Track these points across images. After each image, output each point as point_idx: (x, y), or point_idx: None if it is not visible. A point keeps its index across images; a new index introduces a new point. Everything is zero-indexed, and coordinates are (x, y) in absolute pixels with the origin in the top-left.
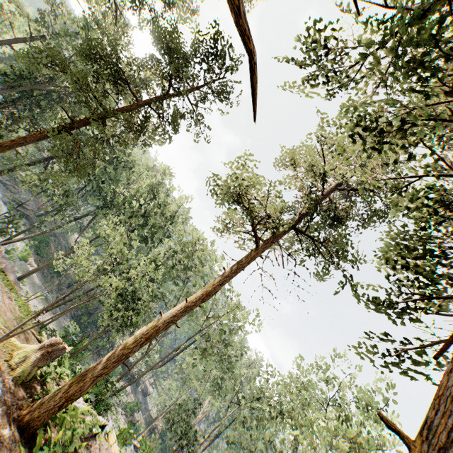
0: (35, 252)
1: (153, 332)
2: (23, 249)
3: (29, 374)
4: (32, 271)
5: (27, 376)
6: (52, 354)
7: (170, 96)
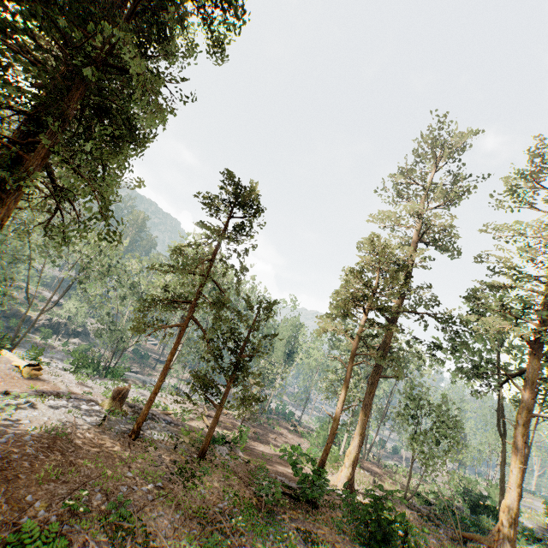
0: None
1: None
2: None
3: None
4: None
5: None
6: None
7: None
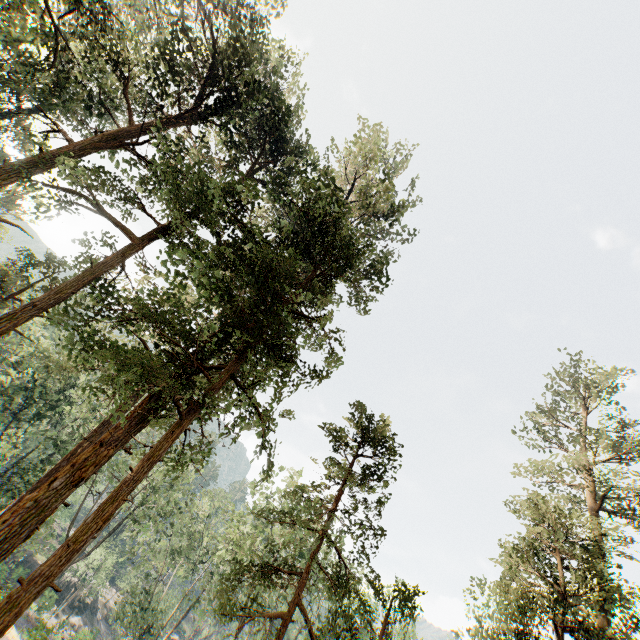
0: None
1: None
2: None
3: None
4: None
5: None
6: None
7: None
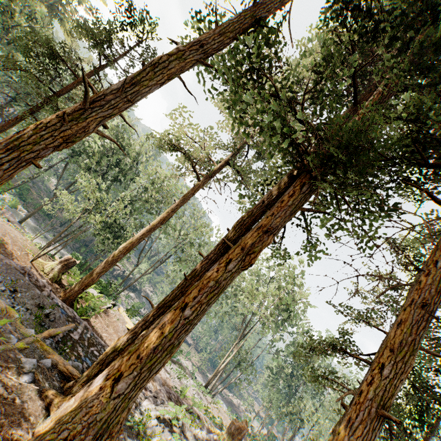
0: (20, 199)
1: (131, 245)
2: (9, 198)
3: (58, 277)
4: (28, 216)
5: (57, 278)
6: (68, 266)
7: (103, 68)
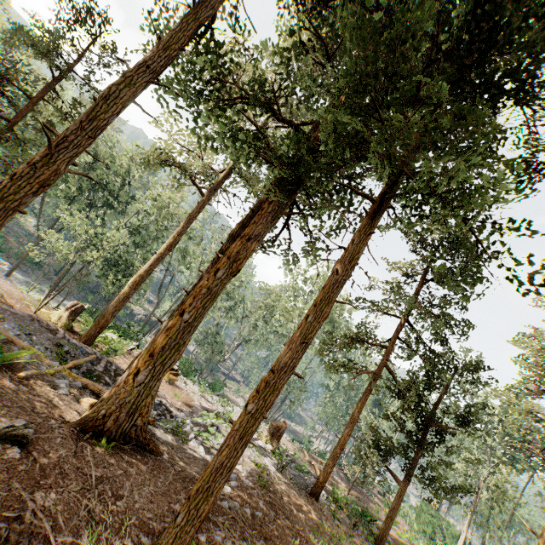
0: None
1: (140, 279)
2: None
3: (68, 325)
4: (13, 268)
5: (67, 326)
6: (76, 311)
7: (58, 81)
